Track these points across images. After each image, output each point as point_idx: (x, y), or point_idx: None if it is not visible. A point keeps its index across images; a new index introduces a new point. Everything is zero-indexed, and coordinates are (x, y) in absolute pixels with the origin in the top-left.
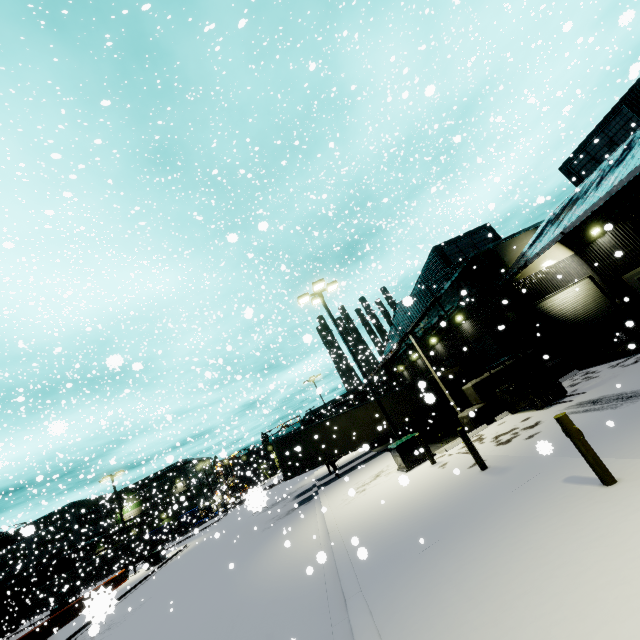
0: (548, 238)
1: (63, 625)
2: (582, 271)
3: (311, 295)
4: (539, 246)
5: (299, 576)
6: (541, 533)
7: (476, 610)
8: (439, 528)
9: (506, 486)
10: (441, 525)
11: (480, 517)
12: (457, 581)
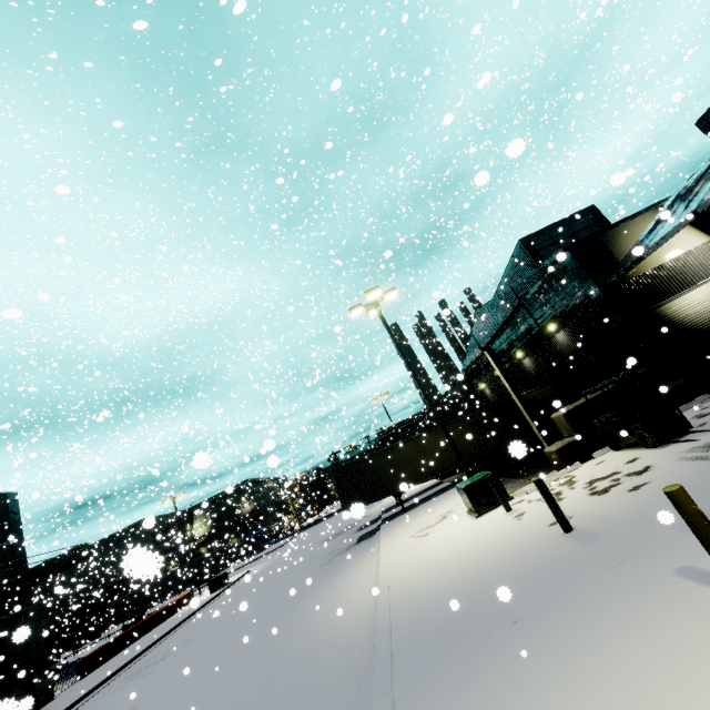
0: (674, 221)
1: (129, 644)
2: None
3: (365, 306)
4: (661, 232)
5: (339, 640)
6: (634, 660)
7: None
8: (499, 614)
9: (593, 564)
10: (502, 609)
11: (553, 609)
12: None
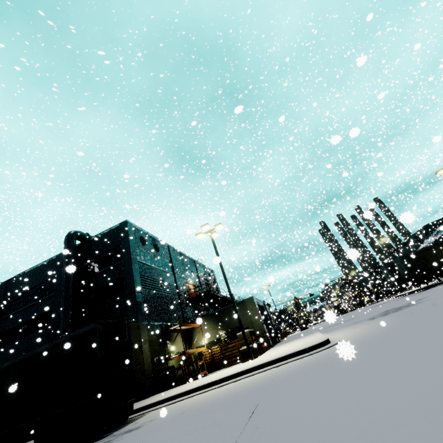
0: None
1: (283, 338)
2: None
3: None
4: None
5: None
6: None
7: None
8: None
9: None
10: None
11: None
12: None
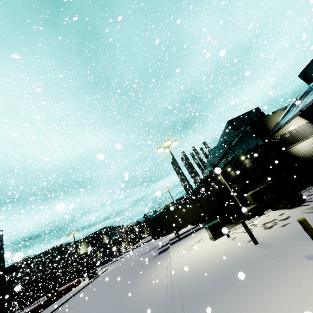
0: (292, 114)
1: (50, 304)
2: None
3: (163, 147)
4: (287, 118)
5: (155, 296)
6: (290, 292)
7: None
8: (229, 279)
9: (269, 256)
10: (230, 277)
11: (253, 275)
12: None
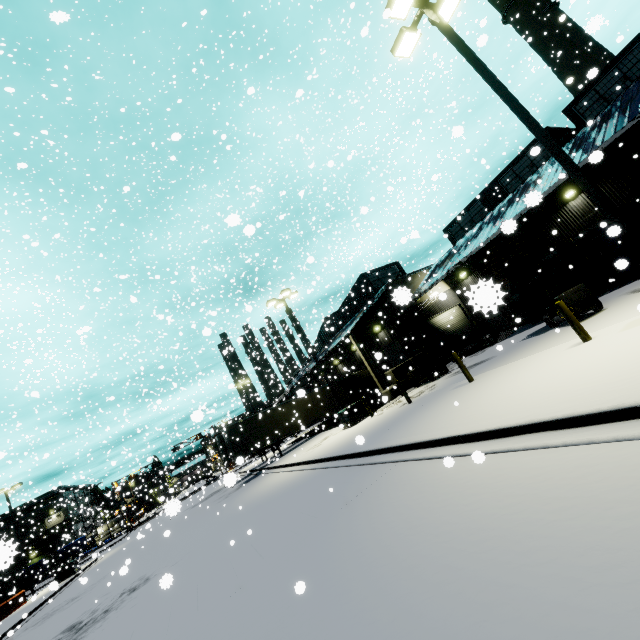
0: (438, 276)
1: None
2: (455, 300)
3: (277, 300)
4: (433, 280)
5: (299, 479)
6: (447, 399)
7: (427, 419)
8: (395, 421)
9: (426, 400)
10: (396, 420)
11: (417, 410)
12: (415, 421)
